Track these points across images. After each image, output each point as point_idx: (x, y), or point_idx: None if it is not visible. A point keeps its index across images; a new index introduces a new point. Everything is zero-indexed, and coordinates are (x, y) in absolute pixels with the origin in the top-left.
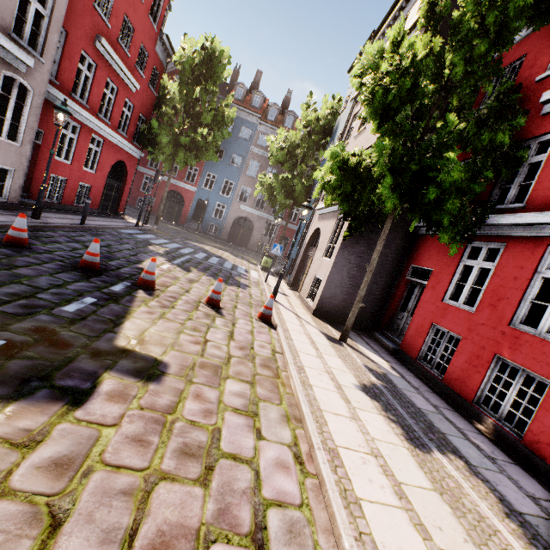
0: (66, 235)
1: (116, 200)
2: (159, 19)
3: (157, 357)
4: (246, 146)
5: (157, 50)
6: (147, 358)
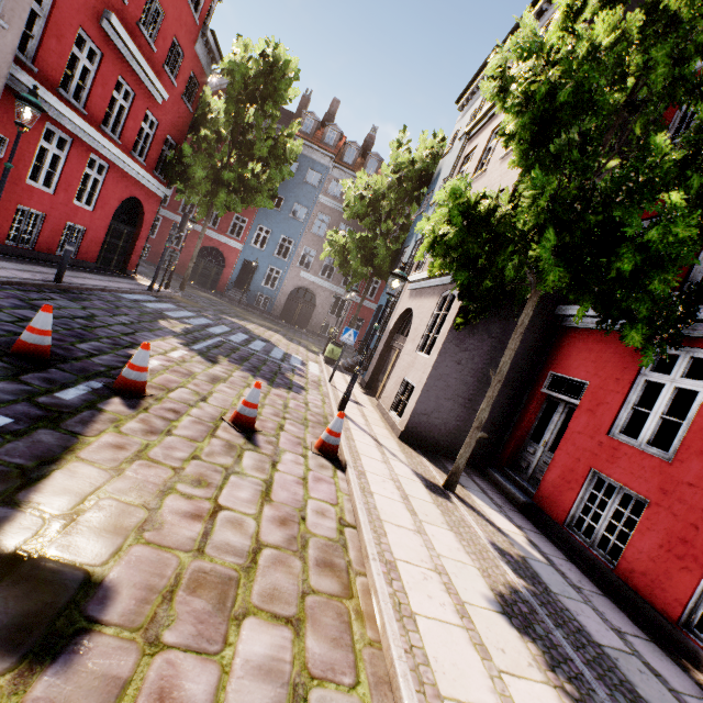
0: (20, 296)
1: (125, 252)
2: (202, 7)
3: (94, 568)
4: (313, 194)
5: (198, 50)
6: (65, 577)
